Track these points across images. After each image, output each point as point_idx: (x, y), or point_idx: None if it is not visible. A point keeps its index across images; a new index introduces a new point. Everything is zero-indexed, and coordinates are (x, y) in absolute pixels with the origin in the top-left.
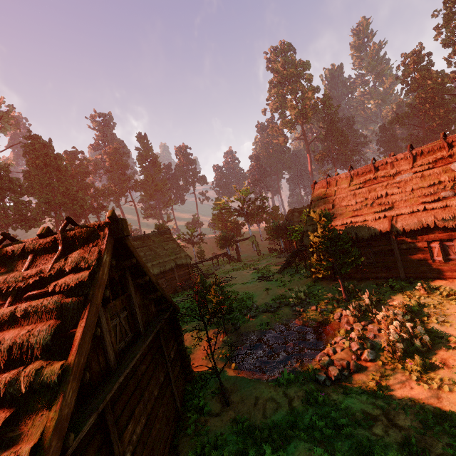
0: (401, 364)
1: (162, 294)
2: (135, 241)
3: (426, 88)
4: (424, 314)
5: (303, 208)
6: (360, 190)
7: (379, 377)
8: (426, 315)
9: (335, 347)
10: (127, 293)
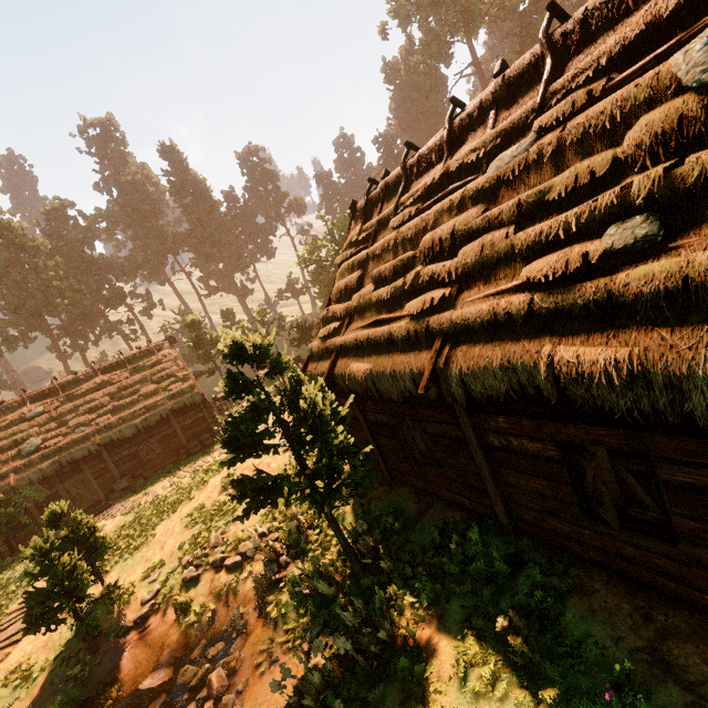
0: None
1: None
2: (99, 374)
3: None
4: None
5: None
6: (405, 227)
7: None
8: None
9: None
10: None
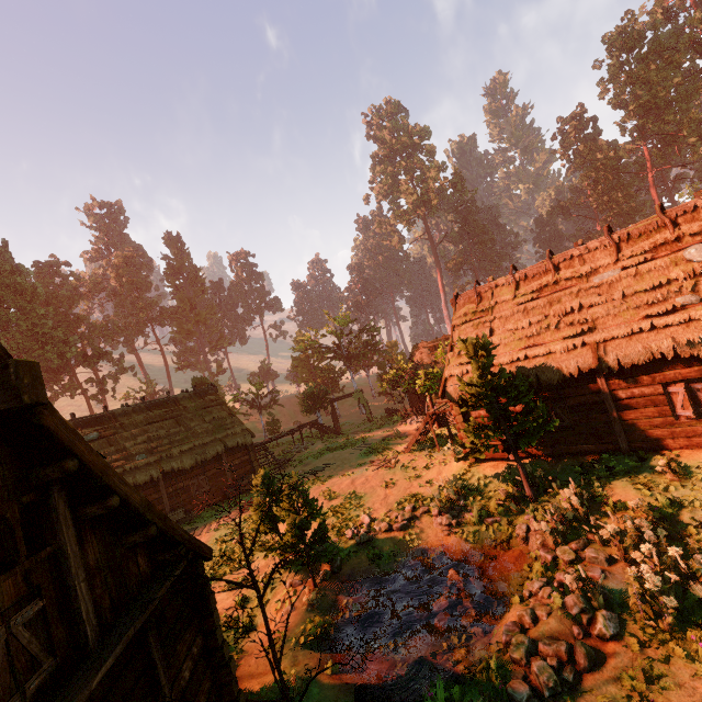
0: (680, 644)
1: (163, 529)
2: (151, 409)
3: (595, 165)
4: (686, 522)
5: (436, 341)
6: (534, 303)
7: (643, 684)
8: (691, 523)
9: (533, 607)
10: (52, 549)
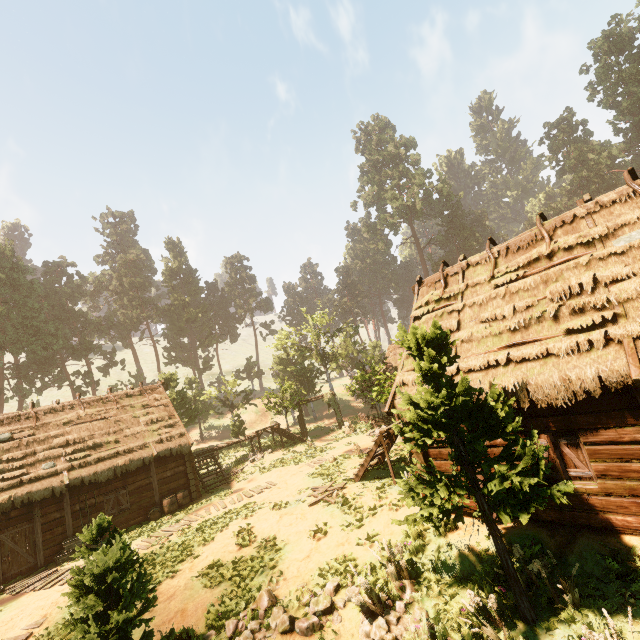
0: None
1: None
2: (83, 408)
3: (587, 165)
4: None
5: None
6: (520, 282)
7: None
8: None
9: None
10: None
